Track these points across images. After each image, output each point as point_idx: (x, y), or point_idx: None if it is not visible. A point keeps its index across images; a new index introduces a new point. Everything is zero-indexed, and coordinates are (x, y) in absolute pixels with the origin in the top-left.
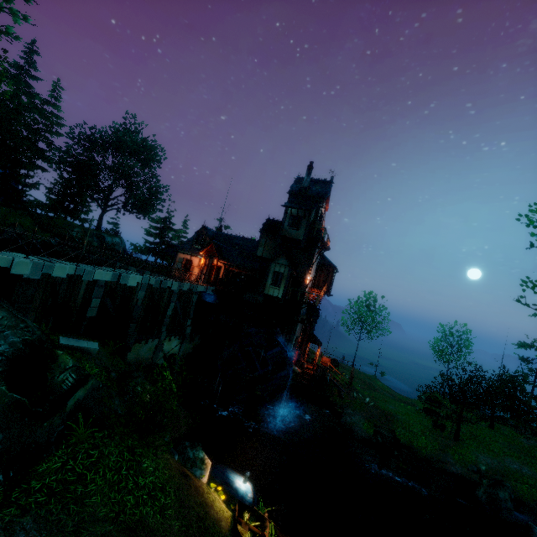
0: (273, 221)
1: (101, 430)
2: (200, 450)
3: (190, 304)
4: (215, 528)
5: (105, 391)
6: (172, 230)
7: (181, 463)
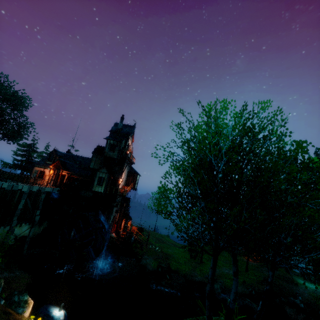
0: (101, 147)
1: None
2: (26, 295)
3: (39, 200)
4: None
5: None
6: (36, 152)
7: (7, 306)
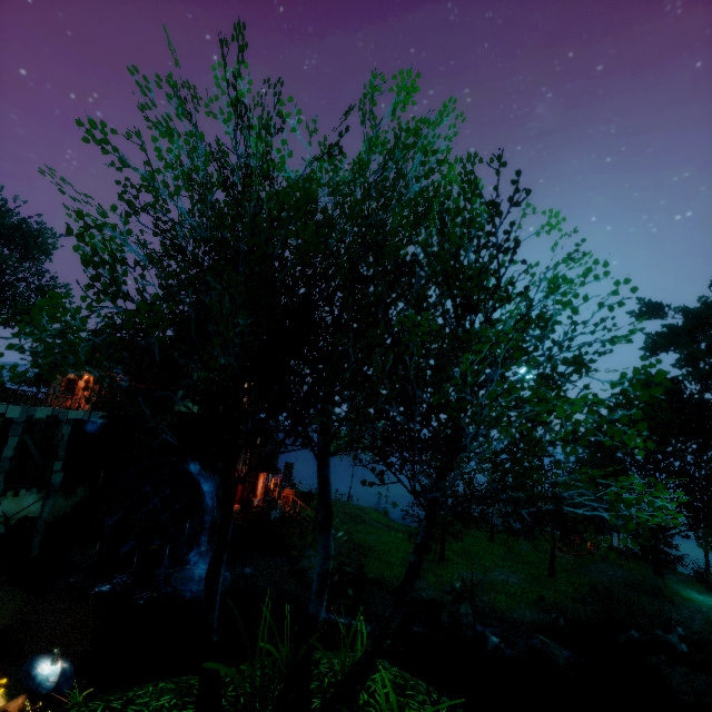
0: None
1: None
2: None
3: (58, 438)
4: None
5: None
6: None
7: None
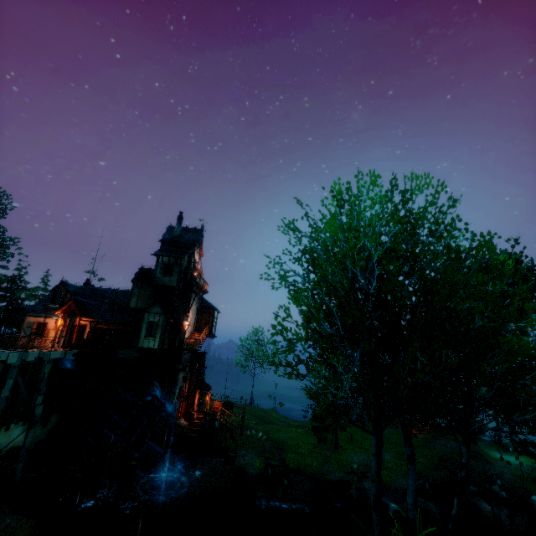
0: (147, 269)
1: None
2: None
3: (41, 376)
4: None
5: None
6: (25, 289)
7: None
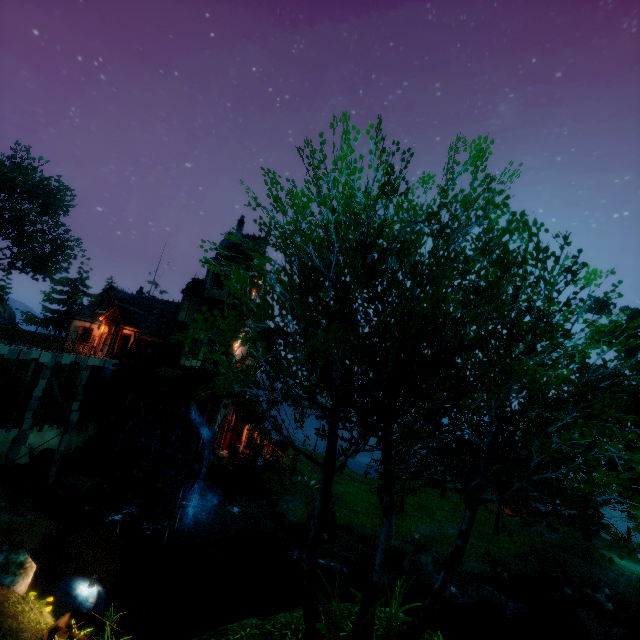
0: (201, 280)
1: None
2: (23, 552)
3: (78, 382)
4: (5, 639)
5: None
6: (86, 295)
7: None
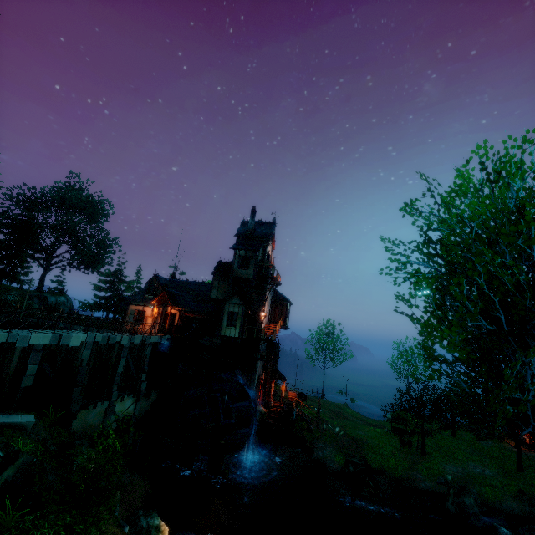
0: (225, 263)
1: (32, 512)
2: (156, 516)
3: (144, 357)
4: None
5: (38, 465)
6: (124, 282)
7: None
